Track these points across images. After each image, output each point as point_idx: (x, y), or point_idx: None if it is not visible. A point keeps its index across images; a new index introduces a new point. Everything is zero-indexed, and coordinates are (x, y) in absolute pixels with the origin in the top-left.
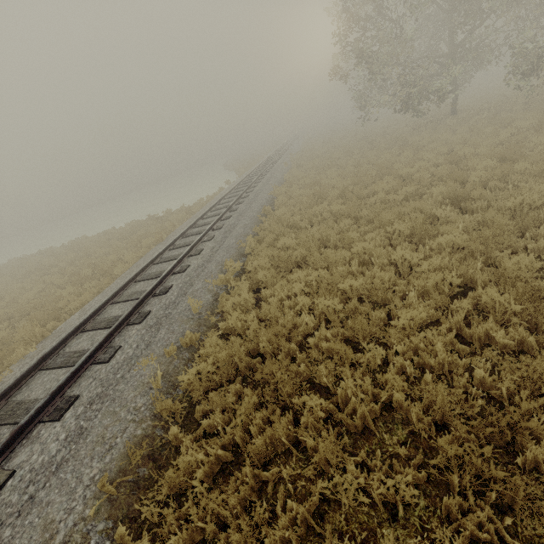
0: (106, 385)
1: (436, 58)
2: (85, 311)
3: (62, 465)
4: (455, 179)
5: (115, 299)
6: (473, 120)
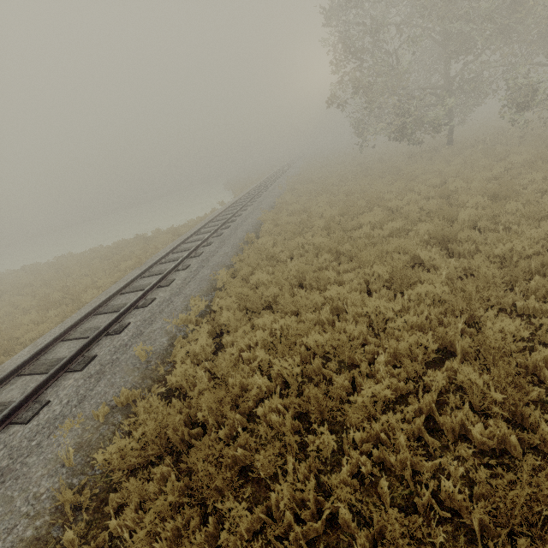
0: (15, 456)
1: (432, 89)
2: (36, 346)
3: None
4: (443, 216)
5: (67, 335)
6: (468, 151)
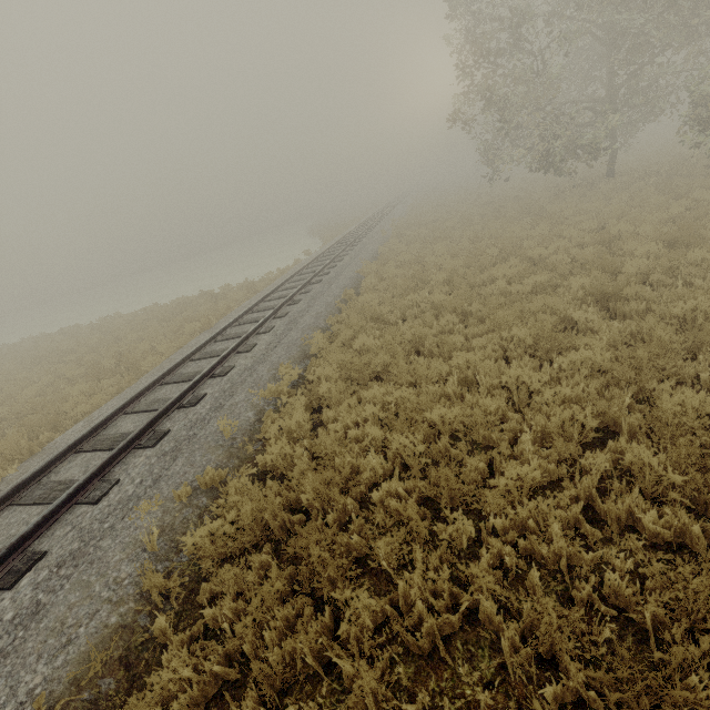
0: (87, 539)
1: (589, 103)
2: (91, 420)
3: None
4: (603, 268)
5: (130, 408)
6: (635, 186)
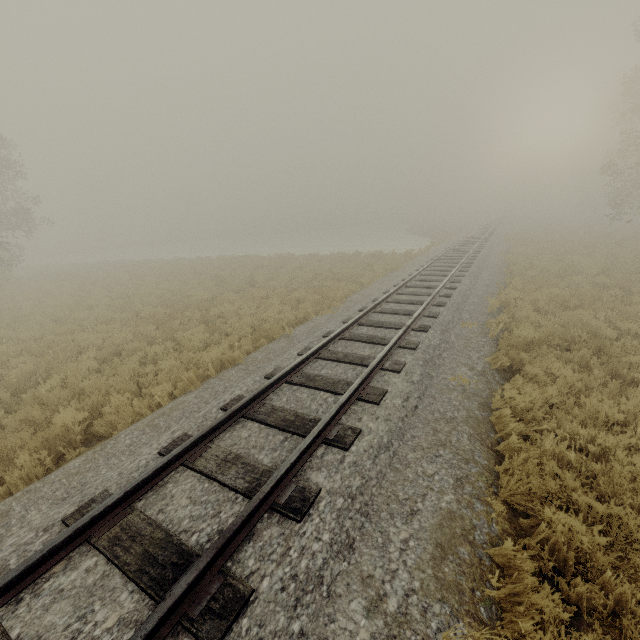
0: (446, 327)
1: None
2: (365, 295)
3: (447, 349)
4: None
5: (398, 292)
6: None
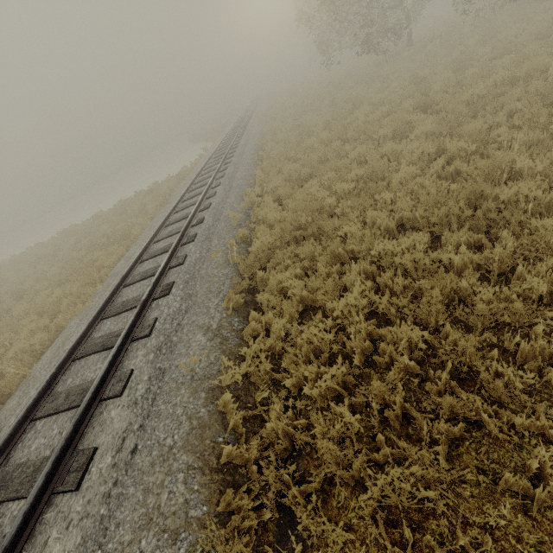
0: (191, 273)
1: None
2: (129, 257)
3: (188, 309)
4: (420, 94)
5: (156, 239)
6: (428, 47)
